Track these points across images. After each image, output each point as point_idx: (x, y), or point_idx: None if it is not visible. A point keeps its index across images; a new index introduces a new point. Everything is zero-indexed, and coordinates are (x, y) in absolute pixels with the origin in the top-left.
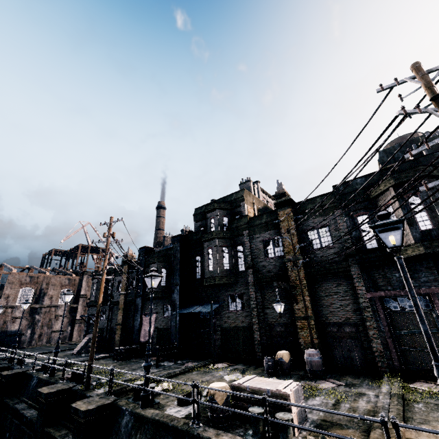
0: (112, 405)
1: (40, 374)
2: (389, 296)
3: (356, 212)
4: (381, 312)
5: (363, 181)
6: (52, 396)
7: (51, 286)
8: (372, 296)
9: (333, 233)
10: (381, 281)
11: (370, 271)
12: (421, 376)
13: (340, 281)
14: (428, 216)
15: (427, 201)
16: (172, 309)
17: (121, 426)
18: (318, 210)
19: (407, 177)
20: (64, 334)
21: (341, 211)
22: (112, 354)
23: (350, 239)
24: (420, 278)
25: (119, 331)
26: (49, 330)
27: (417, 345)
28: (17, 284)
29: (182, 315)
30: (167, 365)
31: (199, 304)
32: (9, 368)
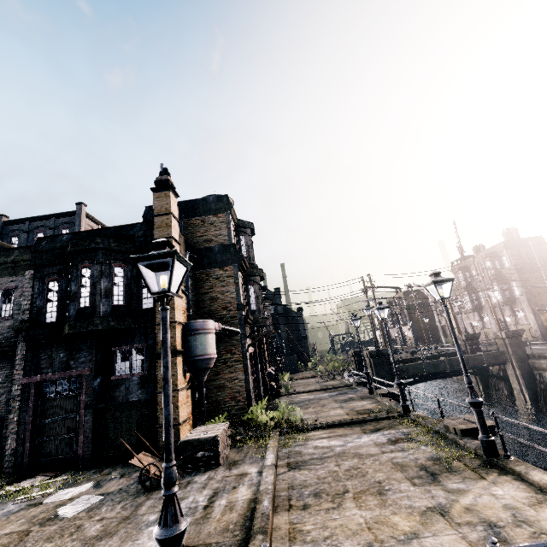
0: None
1: None
2: (49, 380)
3: (49, 276)
4: (31, 400)
5: (68, 239)
6: None
7: None
8: (27, 382)
9: (17, 300)
10: (45, 363)
11: (39, 351)
12: (48, 468)
13: (5, 363)
14: (90, 292)
15: (95, 276)
16: None
17: None
18: (9, 266)
19: (82, 245)
20: None
21: (33, 273)
22: None
23: (29, 310)
24: (80, 359)
25: None
26: None
27: (56, 433)
28: None
29: None
30: None
31: None
32: None
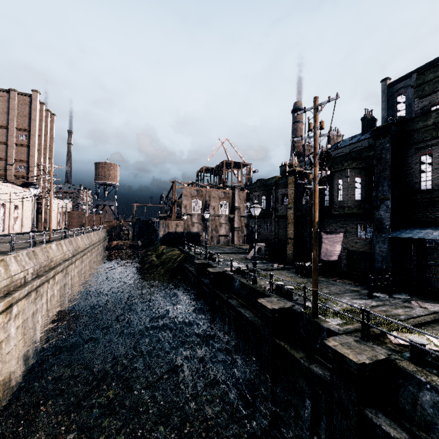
0: (387, 361)
1: (240, 278)
2: None
3: None
4: None
5: None
6: (276, 312)
7: (212, 198)
8: None
9: None
10: None
11: None
12: None
13: None
14: None
15: None
16: (376, 230)
17: (420, 401)
18: None
19: None
20: (228, 238)
21: None
22: (288, 266)
23: None
24: None
25: (290, 245)
26: (216, 234)
27: None
28: (189, 196)
29: (394, 239)
30: (381, 298)
31: (427, 227)
32: (207, 264)
